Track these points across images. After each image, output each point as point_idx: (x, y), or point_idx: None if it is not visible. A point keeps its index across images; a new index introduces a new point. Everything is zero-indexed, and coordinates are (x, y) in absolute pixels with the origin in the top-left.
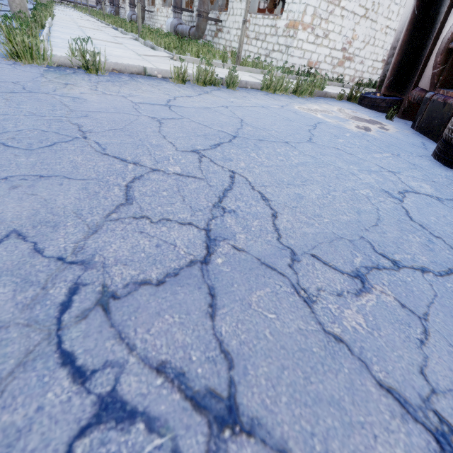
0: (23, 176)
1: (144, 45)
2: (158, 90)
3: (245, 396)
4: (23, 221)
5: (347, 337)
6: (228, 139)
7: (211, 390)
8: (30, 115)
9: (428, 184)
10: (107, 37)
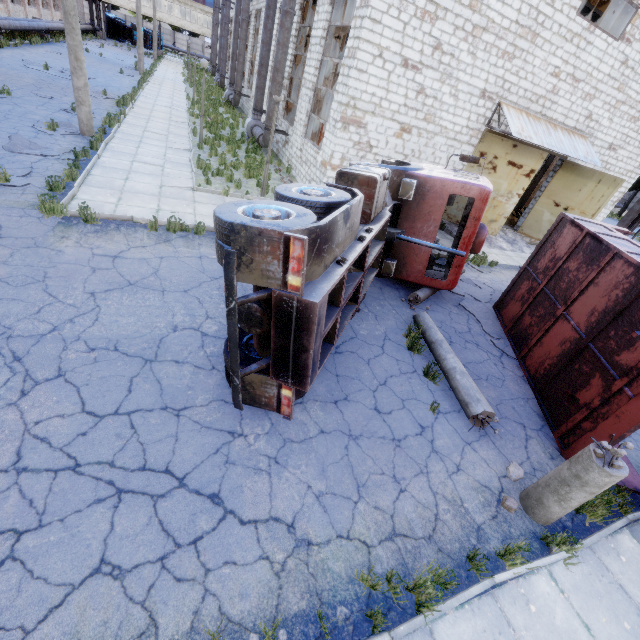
0: (8, 299)
1: (190, 162)
2: (125, 240)
3: (25, 358)
4: (0, 314)
5: (64, 358)
6: (123, 287)
7: (19, 356)
8: (27, 266)
9: (219, 327)
10: (160, 150)
